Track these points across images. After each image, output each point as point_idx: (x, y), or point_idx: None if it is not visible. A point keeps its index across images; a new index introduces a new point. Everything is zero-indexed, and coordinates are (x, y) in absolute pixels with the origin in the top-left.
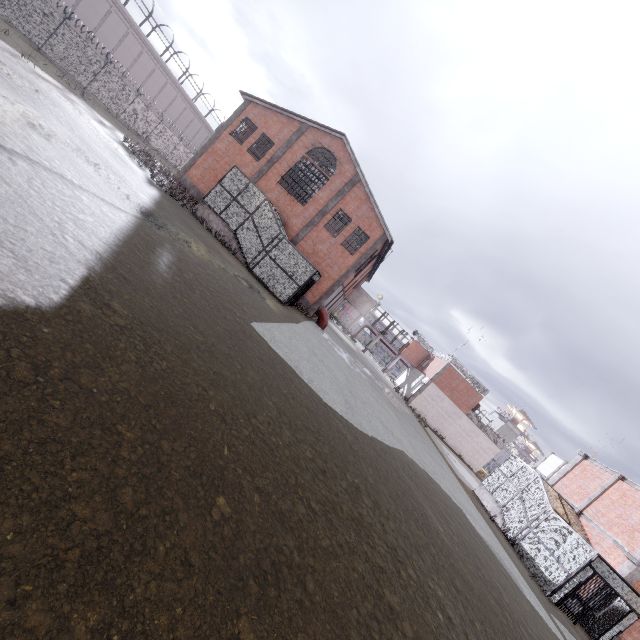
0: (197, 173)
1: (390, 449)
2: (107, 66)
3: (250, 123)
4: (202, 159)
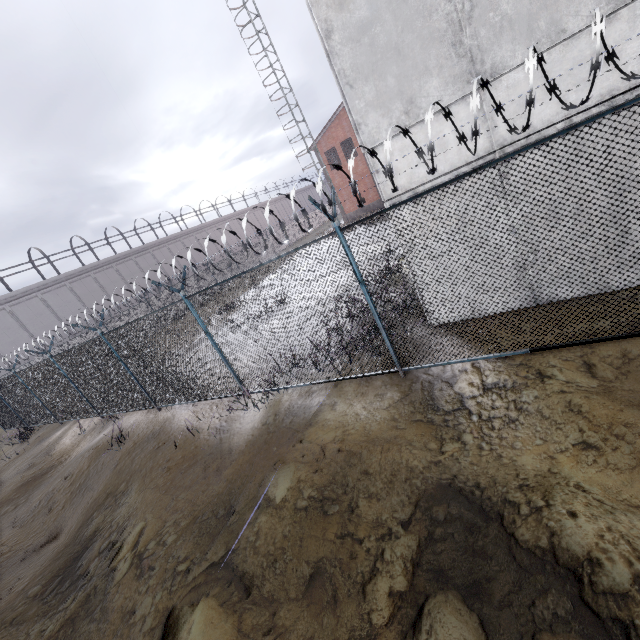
0: (348, 206)
1: None
2: (267, 236)
3: (330, 152)
4: (340, 198)
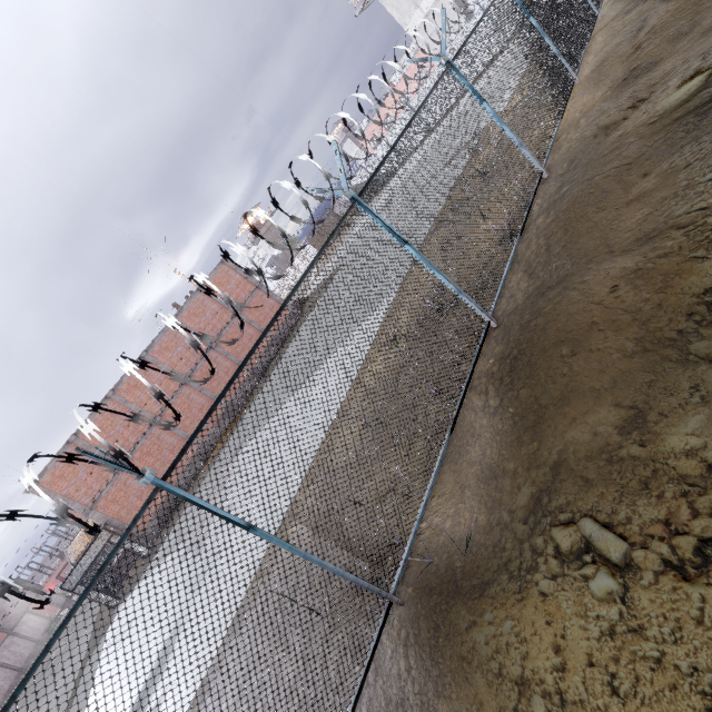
0: None
1: None
2: None
3: None
4: None
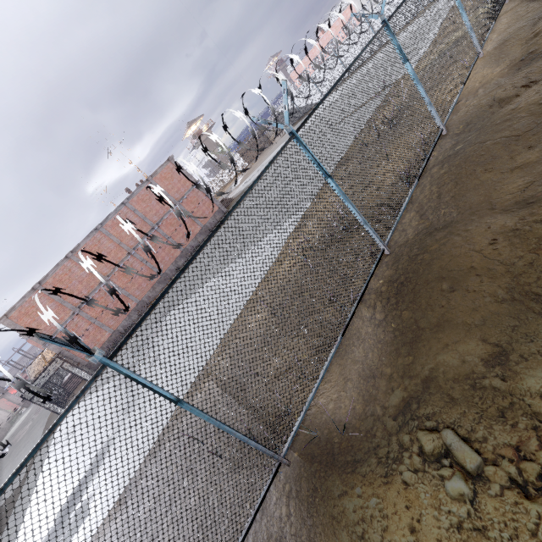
0: None
1: None
2: None
3: None
4: None
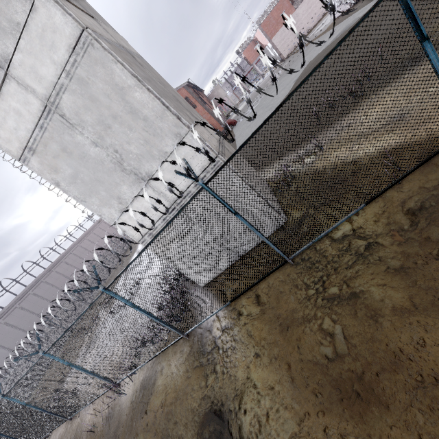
0: None
1: (289, 89)
2: None
3: None
4: None
